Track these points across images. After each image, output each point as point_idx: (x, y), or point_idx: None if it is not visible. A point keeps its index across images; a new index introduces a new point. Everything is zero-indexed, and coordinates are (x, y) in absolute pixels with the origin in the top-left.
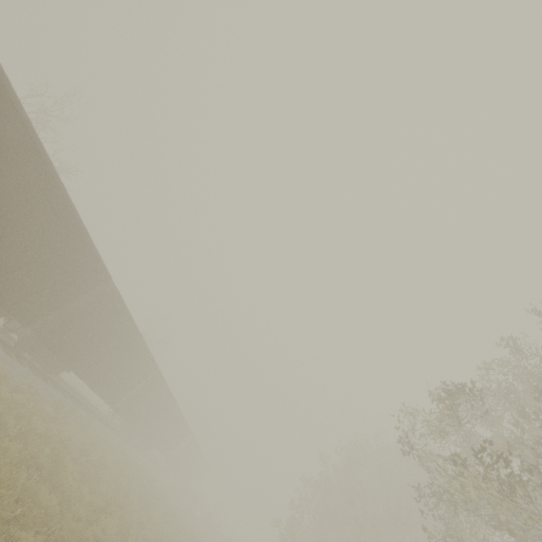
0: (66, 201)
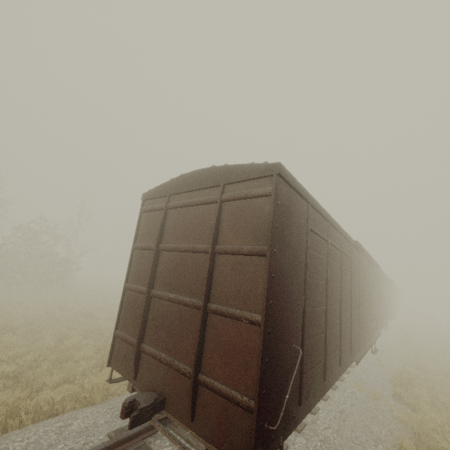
0: (379, 270)
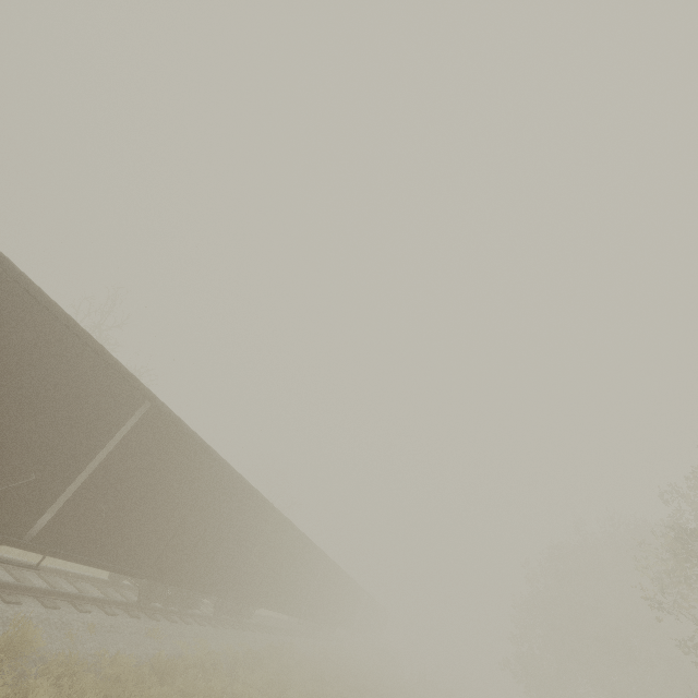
0: (233, 475)
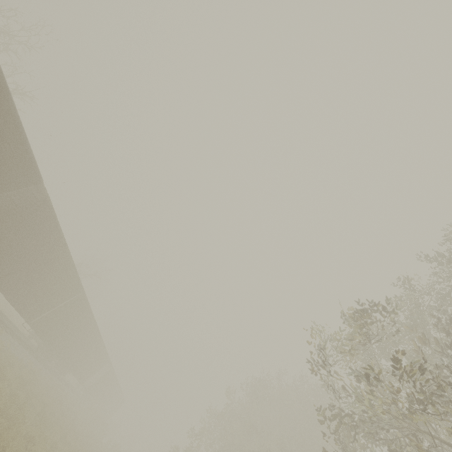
0: None
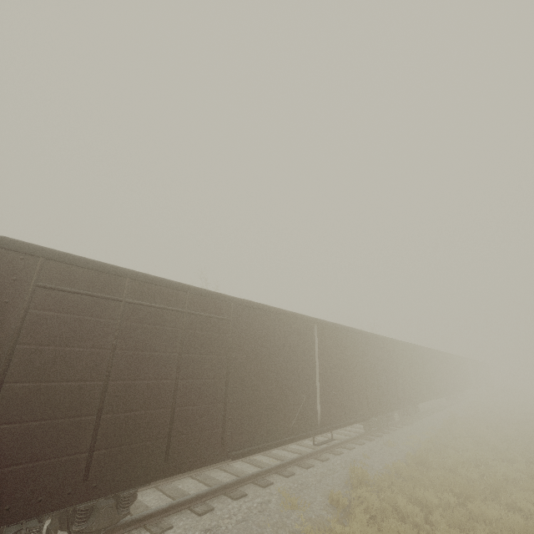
0: (369, 336)
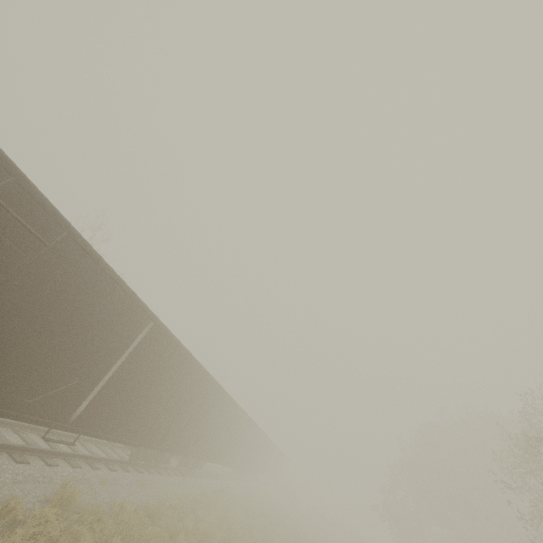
0: (202, 370)
